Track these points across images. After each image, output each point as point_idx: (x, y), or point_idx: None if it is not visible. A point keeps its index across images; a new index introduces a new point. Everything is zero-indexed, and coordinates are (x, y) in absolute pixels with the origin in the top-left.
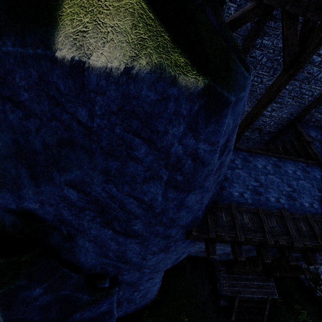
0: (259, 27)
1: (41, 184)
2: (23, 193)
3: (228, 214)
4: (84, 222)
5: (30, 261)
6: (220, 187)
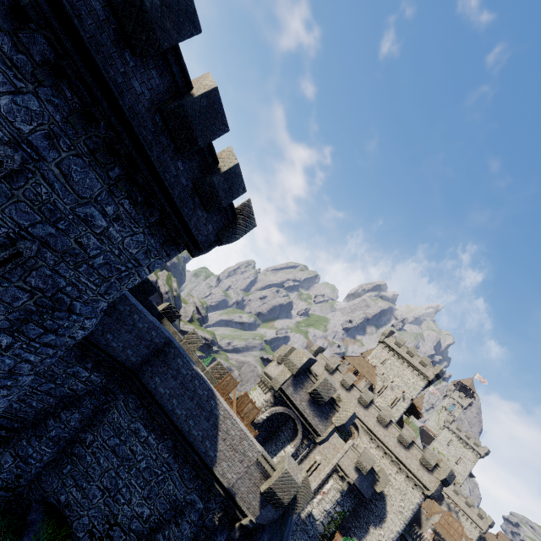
0: None
1: None
2: None
3: None
4: None
5: None
6: None
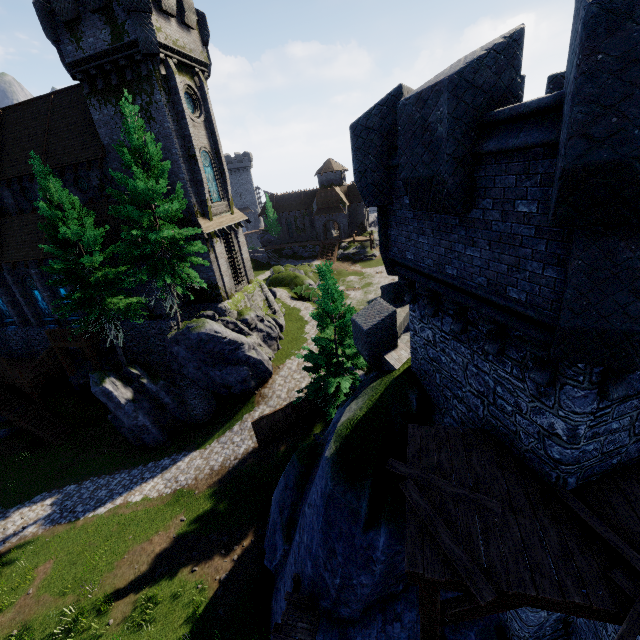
0: None
1: (328, 443)
2: (327, 440)
3: (304, 634)
4: (314, 476)
5: (304, 463)
6: (341, 637)
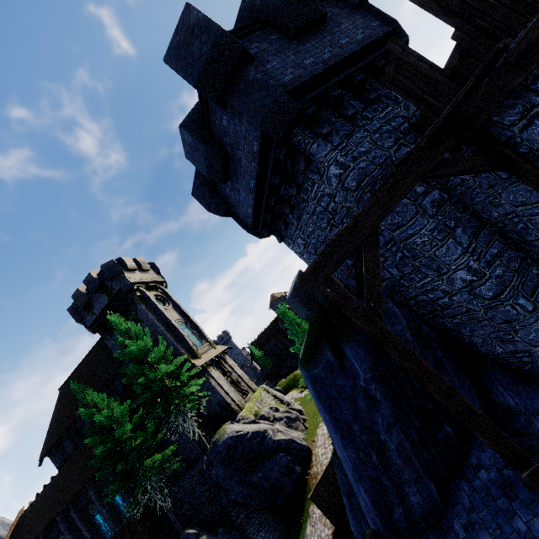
0: (536, 180)
1: None
2: None
3: None
4: None
5: None
6: (439, 537)
